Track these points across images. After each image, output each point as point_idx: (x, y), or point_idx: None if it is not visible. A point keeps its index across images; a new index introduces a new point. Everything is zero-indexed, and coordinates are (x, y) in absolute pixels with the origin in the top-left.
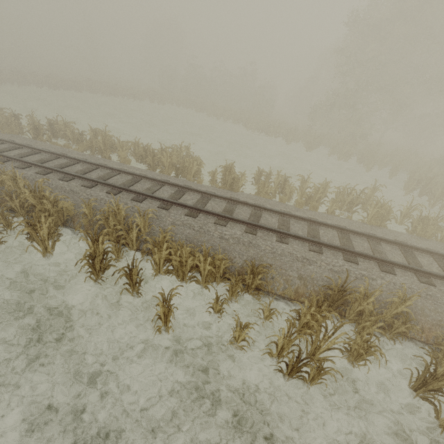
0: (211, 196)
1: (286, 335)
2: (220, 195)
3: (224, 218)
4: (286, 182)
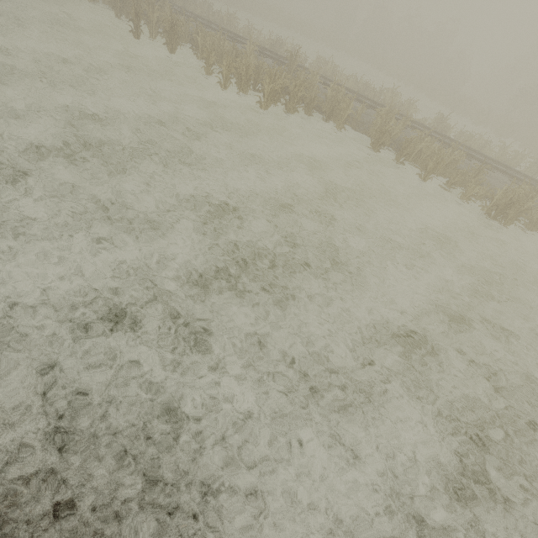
0: (432, 132)
1: (503, 192)
2: (441, 132)
3: (447, 145)
4: (487, 145)
